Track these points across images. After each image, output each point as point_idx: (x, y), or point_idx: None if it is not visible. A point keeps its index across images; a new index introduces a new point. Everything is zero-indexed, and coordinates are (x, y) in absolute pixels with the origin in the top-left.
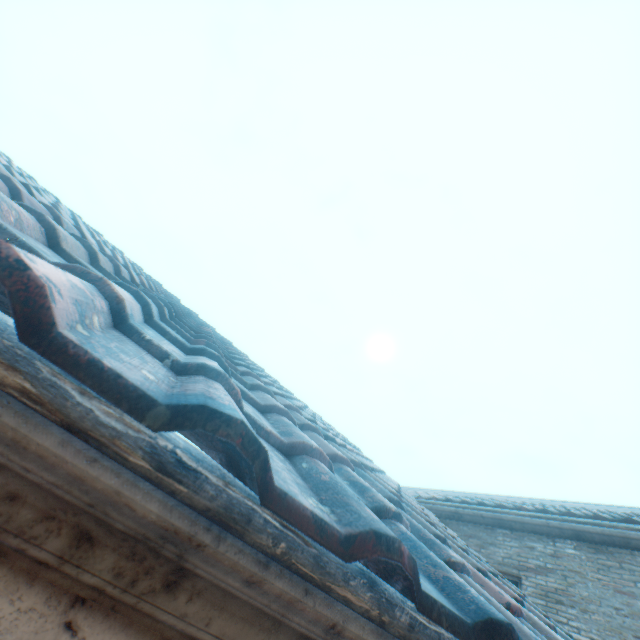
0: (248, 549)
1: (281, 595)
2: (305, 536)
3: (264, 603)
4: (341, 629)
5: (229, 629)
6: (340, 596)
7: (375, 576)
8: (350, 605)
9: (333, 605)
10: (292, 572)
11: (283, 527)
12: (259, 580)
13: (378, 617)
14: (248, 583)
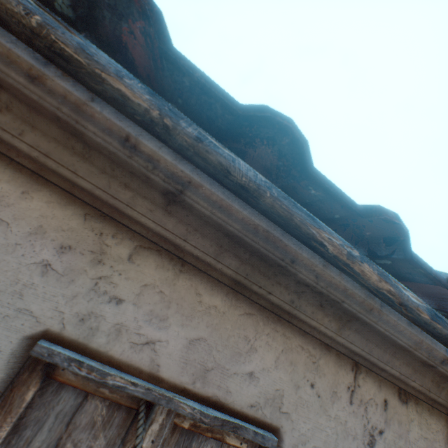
0: (23, 46)
1: (67, 97)
2: (71, 30)
3: (55, 107)
4: (136, 144)
5: (43, 145)
6: (115, 91)
7: (163, 99)
8: (129, 104)
9: (125, 121)
10: (77, 82)
11: (39, 8)
12: (40, 76)
13: (161, 121)
14: (31, 80)
